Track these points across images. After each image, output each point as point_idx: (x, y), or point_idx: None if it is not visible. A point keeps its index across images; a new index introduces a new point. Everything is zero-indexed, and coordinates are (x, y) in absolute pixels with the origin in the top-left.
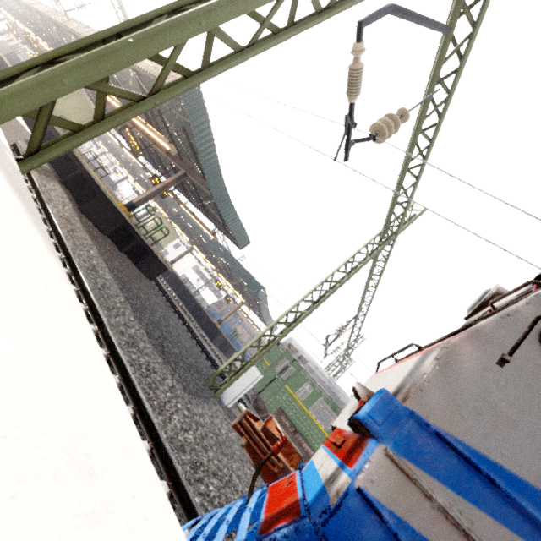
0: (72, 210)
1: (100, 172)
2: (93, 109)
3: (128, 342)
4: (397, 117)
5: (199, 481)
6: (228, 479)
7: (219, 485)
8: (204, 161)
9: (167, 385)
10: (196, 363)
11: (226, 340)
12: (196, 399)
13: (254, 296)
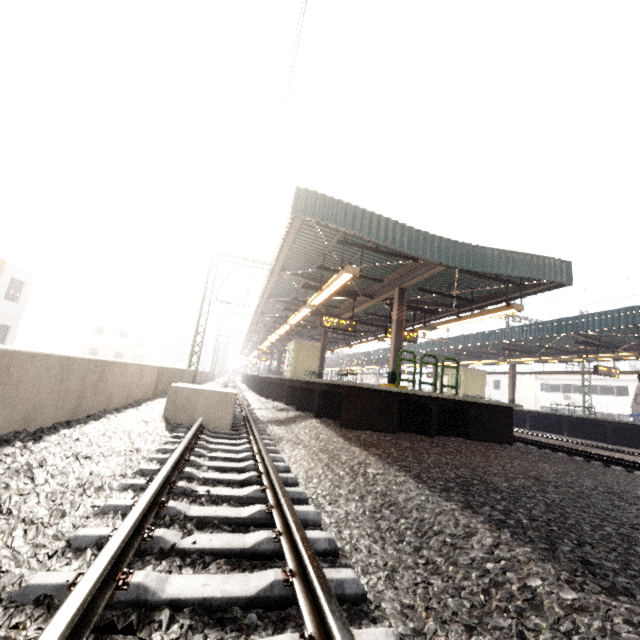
0: (329, 434)
1: None
2: (315, 345)
3: None
4: None
5: None
6: None
7: None
8: (391, 242)
9: None
10: None
11: None
12: None
13: None
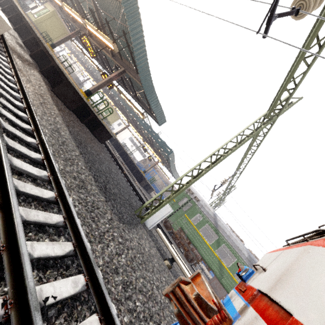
0: (46, 90)
1: (72, 75)
2: (65, 27)
3: (79, 185)
4: None
5: (129, 298)
6: (150, 293)
7: (144, 300)
8: (138, 59)
9: (107, 218)
10: (129, 199)
11: (148, 183)
12: (128, 227)
13: (166, 157)
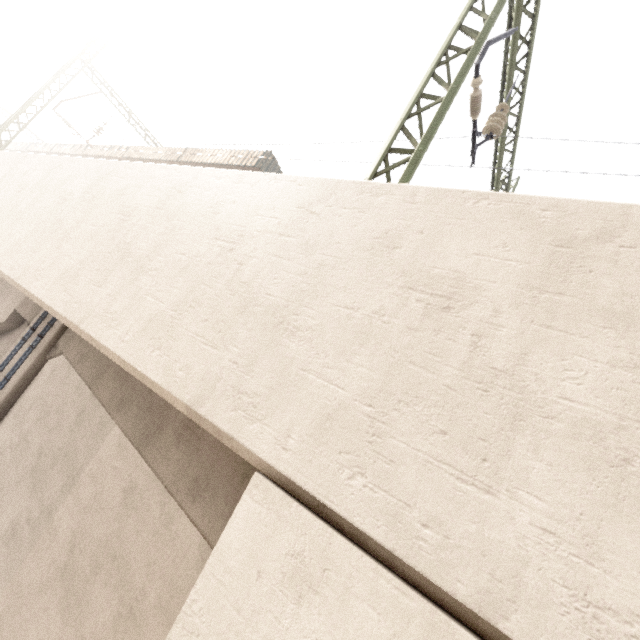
0: None
1: None
2: None
3: None
4: (502, 113)
5: None
6: None
7: None
8: None
9: None
10: None
11: None
12: None
13: None
